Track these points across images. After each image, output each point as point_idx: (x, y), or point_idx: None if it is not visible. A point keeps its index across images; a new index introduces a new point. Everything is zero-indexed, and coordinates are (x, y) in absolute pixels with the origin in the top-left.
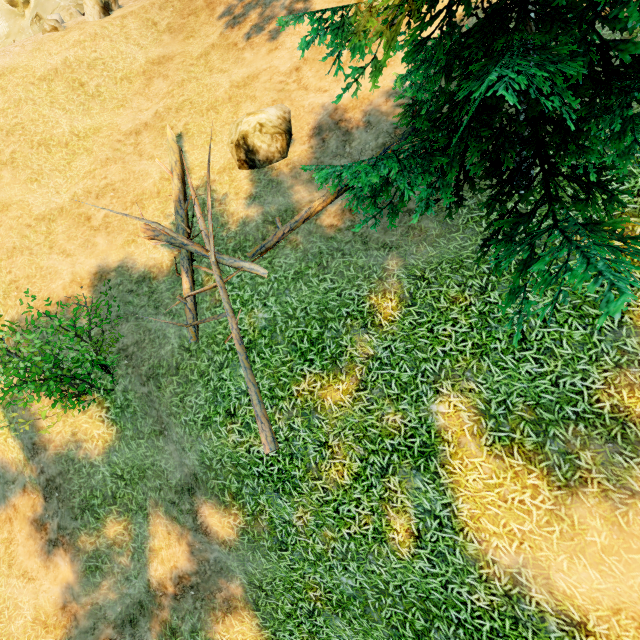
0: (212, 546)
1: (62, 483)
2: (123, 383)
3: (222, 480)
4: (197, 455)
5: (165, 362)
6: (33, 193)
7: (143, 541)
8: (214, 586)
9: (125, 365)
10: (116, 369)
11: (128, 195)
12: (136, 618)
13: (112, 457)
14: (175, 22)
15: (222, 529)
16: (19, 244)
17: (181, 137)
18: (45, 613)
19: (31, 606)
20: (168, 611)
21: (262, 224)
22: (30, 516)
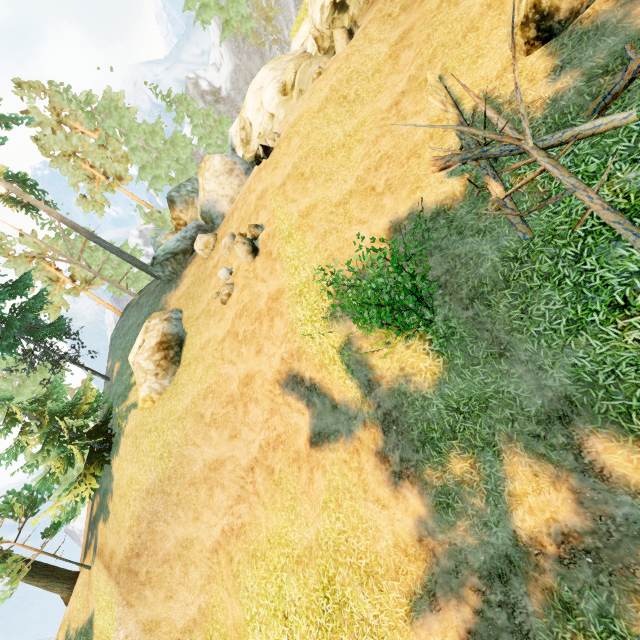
0: (616, 497)
1: (398, 416)
2: (442, 312)
3: (621, 400)
4: (566, 371)
5: (487, 279)
6: (329, 189)
7: (497, 483)
8: (629, 558)
9: (440, 295)
10: (431, 301)
11: (401, 155)
12: (505, 574)
13: (443, 389)
14: (407, 0)
15: (634, 471)
16: (328, 228)
17: (440, 79)
18: (403, 541)
19: (389, 531)
20: (551, 577)
21: (586, 85)
22: (373, 448)
